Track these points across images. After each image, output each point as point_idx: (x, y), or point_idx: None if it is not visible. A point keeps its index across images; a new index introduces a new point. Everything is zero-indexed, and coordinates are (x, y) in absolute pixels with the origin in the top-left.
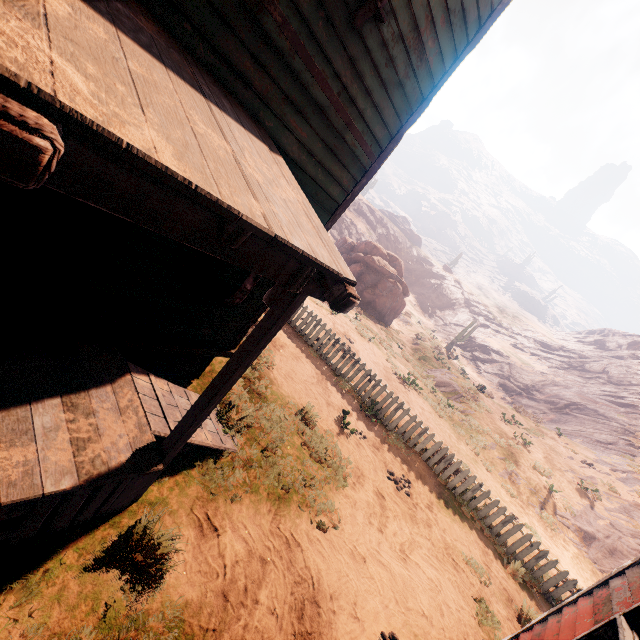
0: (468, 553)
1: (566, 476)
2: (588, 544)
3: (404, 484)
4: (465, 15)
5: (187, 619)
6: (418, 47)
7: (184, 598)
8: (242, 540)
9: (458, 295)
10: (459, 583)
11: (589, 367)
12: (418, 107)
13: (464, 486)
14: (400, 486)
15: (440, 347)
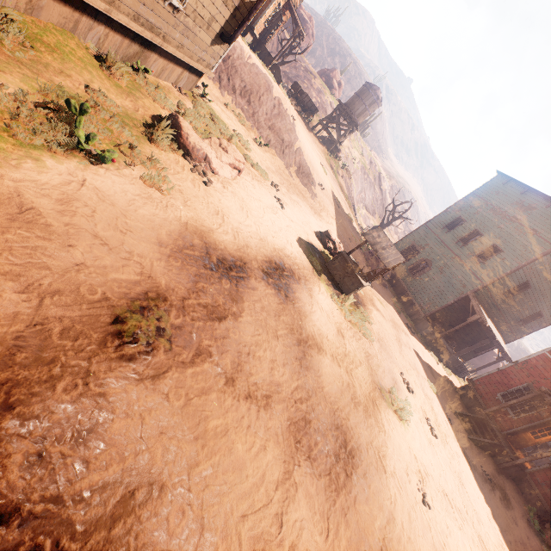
0: None
1: None
2: None
3: None
4: (542, 324)
5: None
6: (531, 327)
7: None
8: None
9: None
10: None
11: None
12: (529, 333)
13: None
14: None
15: None
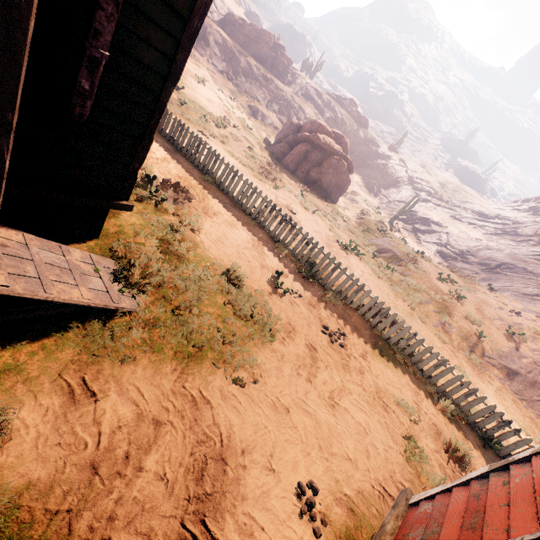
0: (399, 395)
1: (495, 324)
2: (511, 379)
3: (339, 337)
4: None
5: (27, 504)
6: None
7: (26, 479)
8: (131, 403)
9: (402, 173)
10: (388, 424)
11: (522, 232)
12: None
13: (399, 336)
14: (334, 339)
15: (383, 221)
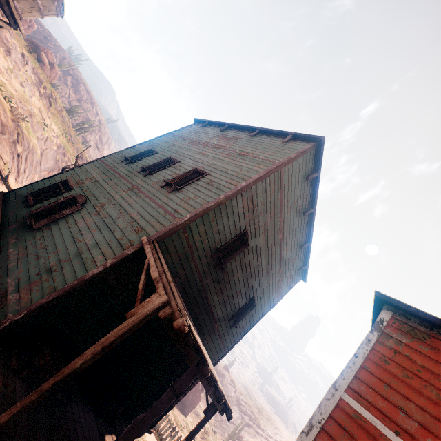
0: None
1: None
2: None
3: None
4: (253, 321)
5: None
6: (242, 327)
7: None
8: None
9: (232, 393)
10: None
11: None
12: (240, 338)
13: None
14: None
15: None
